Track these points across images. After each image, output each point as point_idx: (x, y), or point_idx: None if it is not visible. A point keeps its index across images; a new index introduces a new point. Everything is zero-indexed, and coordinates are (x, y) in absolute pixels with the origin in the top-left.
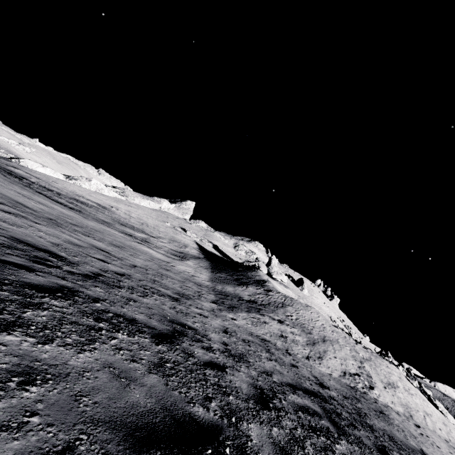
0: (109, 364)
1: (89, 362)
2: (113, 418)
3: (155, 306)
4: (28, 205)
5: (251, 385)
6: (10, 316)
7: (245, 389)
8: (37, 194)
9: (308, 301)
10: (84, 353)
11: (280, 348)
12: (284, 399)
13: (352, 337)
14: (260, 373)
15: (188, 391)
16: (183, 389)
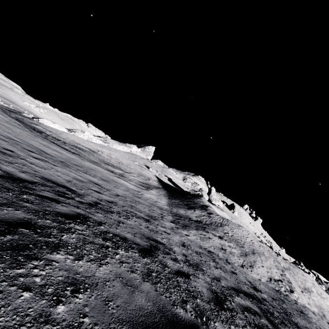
0: (118, 275)
1: (107, 274)
2: (130, 318)
3: (135, 226)
4: (47, 152)
5: (208, 290)
6: (55, 239)
7: (206, 293)
8: (52, 143)
9: (238, 220)
10: (103, 266)
11: (221, 258)
12: (233, 301)
13: (273, 250)
14: (212, 279)
15: (170, 295)
16: (167, 294)
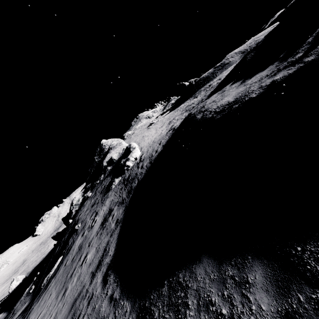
0: None
1: None
2: None
3: None
4: None
5: None
6: None
7: None
8: None
9: None
10: None
11: None
12: None
13: None
14: None
15: None
16: None
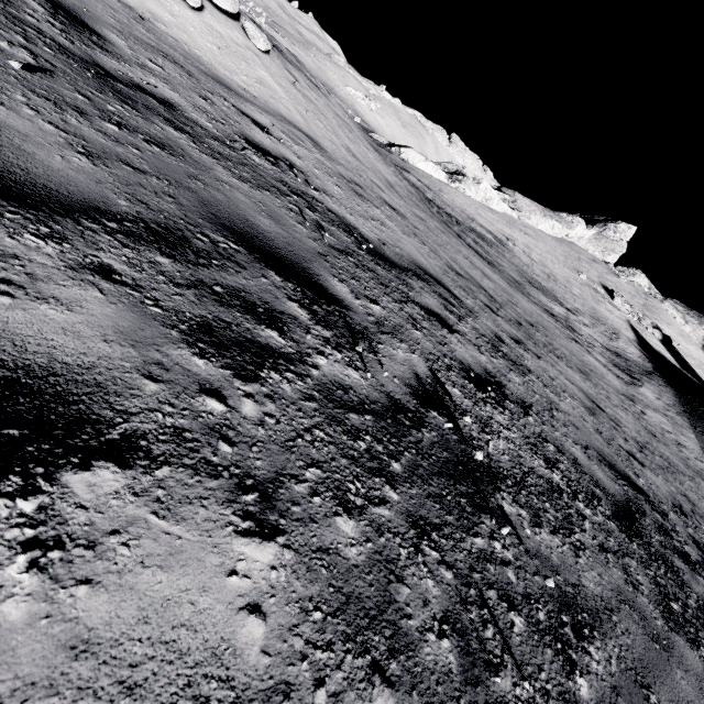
0: None
1: None
2: None
3: None
4: (487, 289)
5: None
6: None
7: None
8: (463, 244)
9: None
10: None
11: None
12: None
13: None
14: None
15: None
16: None
